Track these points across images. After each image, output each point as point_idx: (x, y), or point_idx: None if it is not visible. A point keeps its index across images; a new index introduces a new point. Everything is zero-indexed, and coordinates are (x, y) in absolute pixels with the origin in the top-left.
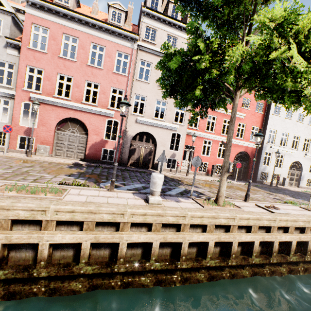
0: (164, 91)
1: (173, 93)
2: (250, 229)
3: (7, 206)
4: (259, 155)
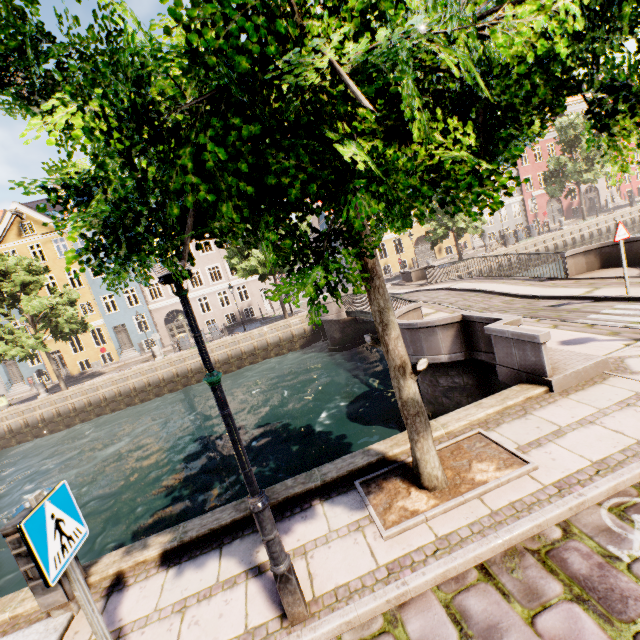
0: None
1: None
2: None
3: None
4: None
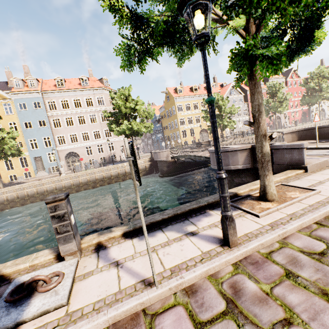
0: (303, 104)
1: (307, 104)
2: (328, 122)
3: (306, 125)
4: (308, 111)
